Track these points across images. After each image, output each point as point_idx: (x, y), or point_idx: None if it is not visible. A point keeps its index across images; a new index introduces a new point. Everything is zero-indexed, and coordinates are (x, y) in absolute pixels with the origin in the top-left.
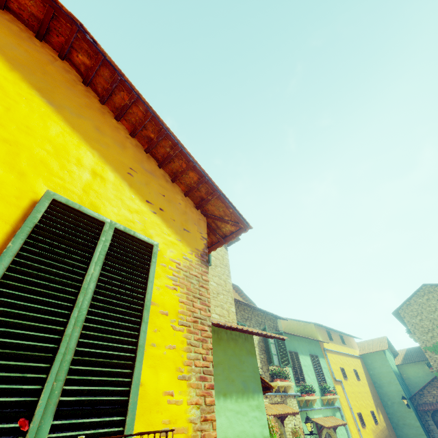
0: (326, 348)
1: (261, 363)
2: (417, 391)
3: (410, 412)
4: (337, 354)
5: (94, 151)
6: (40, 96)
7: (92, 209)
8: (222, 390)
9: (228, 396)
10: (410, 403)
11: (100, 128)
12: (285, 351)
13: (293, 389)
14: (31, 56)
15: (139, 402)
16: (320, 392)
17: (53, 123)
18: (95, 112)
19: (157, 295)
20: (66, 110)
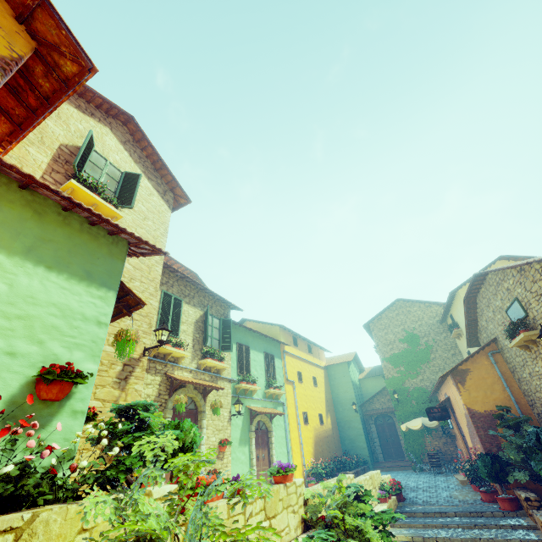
0: (287, 351)
1: (193, 341)
2: (368, 398)
3: (357, 416)
4: (298, 360)
5: None
6: None
7: None
8: (46, 262)
9: (56, 271)
10: (360, 409)
11: None
12: (229, 337)
13: (233, 378)
14: None
15: None
16: (266, 387)
17: None
18: None
19: None
20: None
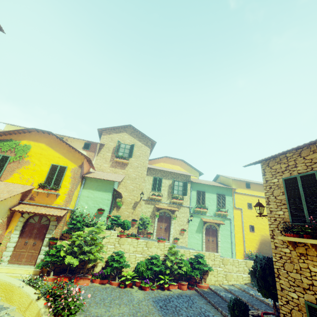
0: (238, 192)
1: (168, 193)
2: None
3: None
4: (249, 196)
5: (59, 153)
6: (51, 148)
7: (58, 163)
8: (98, 190)
9: (100, 191)
10: None
11: (60, 147)
12: (186, 190)
13: (193, 205)
14: (49, 140)
15: (63, 185)
16: (216, 210)
17: (52, 152)
18: (59, 144)
19: (67, 174)
20: (54, 148)
